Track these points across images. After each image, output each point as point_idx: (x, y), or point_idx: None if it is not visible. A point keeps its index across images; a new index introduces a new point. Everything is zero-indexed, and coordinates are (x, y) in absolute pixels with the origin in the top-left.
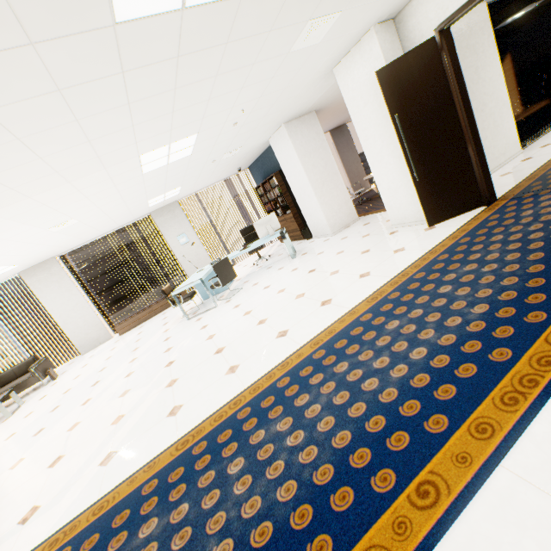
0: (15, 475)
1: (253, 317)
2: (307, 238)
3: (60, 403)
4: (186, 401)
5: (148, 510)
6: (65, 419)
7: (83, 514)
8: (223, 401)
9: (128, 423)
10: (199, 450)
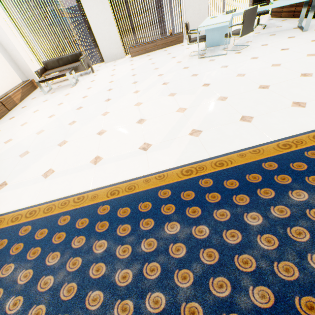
0: (110, 120)
1: (288, 69)
2: (313, 17)
3: (112, 87)
4: (255, 115)
5: (285, 183)
6: (125, 98)
7: (203, 162)
8: (310, 126)
9: (196, 115)
10: (314, 156)
